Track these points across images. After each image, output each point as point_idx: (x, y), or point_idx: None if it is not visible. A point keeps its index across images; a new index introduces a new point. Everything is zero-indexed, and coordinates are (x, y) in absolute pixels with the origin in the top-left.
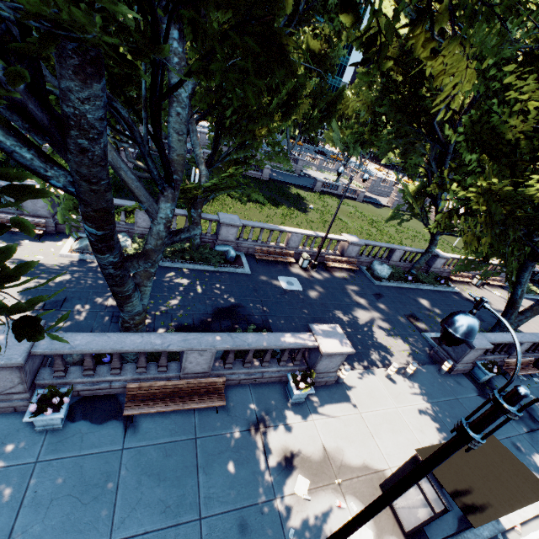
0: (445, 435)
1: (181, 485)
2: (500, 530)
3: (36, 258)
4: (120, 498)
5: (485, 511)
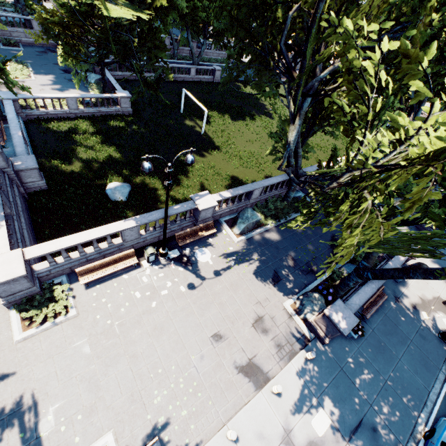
0: None
1: (398, 333)
2: None
3: (231, 251)
4: (389, 346)
5: None
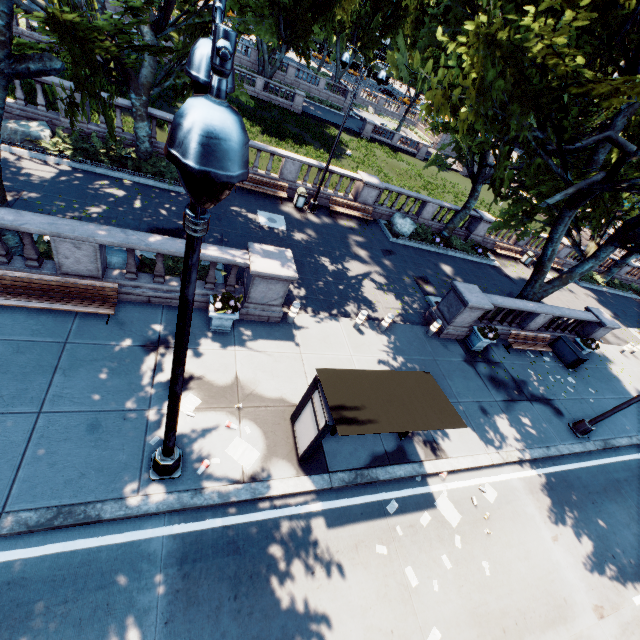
0: None
1: (26, 381)
2: (419, 473)
3: None
4: None
5: (365, 426)
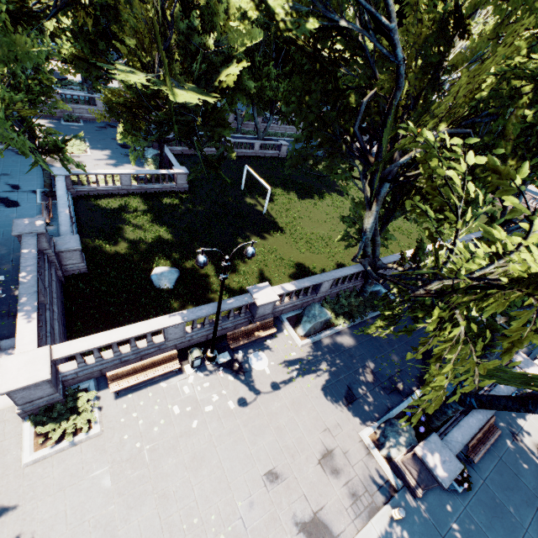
0: None
1: (520, 488)
2: None
3: (293, 357)
4: (509, 508)
5: None
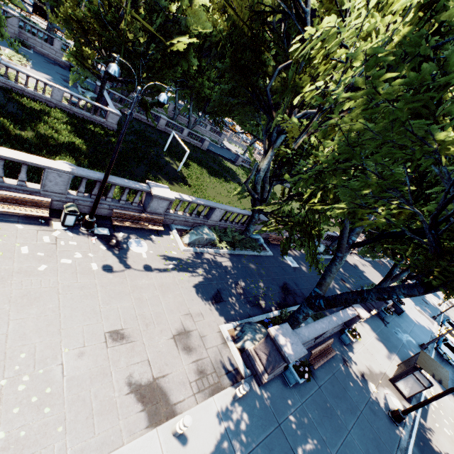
0: (389, 350)
1: (346, 399)
2: None
3: (173, 254)
4: (337, 412)
5: (445, 383)
